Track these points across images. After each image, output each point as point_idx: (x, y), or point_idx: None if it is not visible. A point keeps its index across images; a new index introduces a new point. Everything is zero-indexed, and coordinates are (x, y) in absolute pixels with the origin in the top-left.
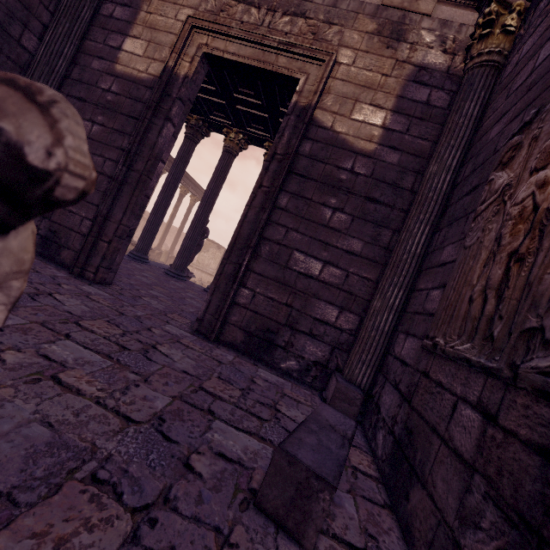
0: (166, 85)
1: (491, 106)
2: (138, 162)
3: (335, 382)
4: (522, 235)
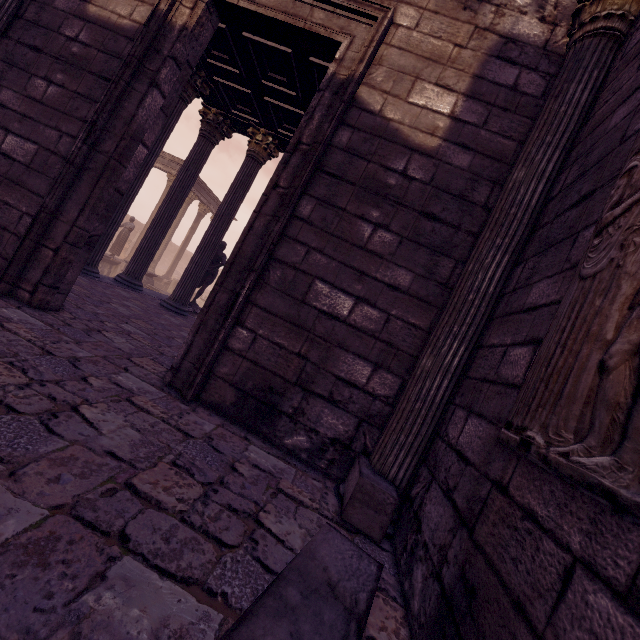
0: (154, 36)
1: (608, 88)
2: (107, 141)
3: (357, 476)
4: None
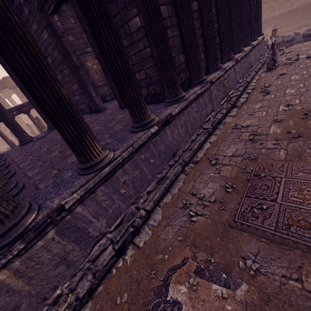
0: None
1: None
2: None
3: None
4: (99, 72)
